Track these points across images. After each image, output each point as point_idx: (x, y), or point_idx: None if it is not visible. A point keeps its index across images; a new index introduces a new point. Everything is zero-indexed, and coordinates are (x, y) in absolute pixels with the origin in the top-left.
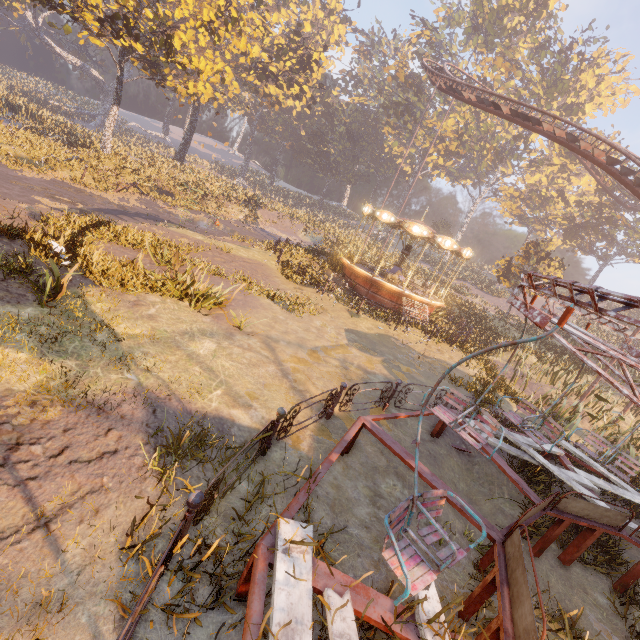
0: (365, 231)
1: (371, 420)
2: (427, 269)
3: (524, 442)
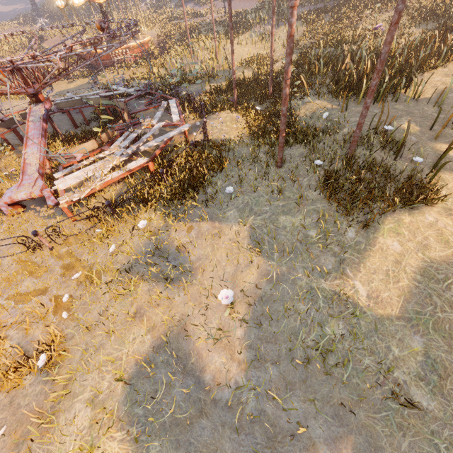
0: (146, 2)
1: (3, 116)
2: (178, 10)
3: (82, 95)
